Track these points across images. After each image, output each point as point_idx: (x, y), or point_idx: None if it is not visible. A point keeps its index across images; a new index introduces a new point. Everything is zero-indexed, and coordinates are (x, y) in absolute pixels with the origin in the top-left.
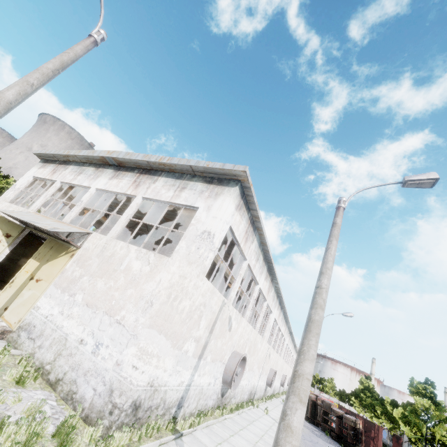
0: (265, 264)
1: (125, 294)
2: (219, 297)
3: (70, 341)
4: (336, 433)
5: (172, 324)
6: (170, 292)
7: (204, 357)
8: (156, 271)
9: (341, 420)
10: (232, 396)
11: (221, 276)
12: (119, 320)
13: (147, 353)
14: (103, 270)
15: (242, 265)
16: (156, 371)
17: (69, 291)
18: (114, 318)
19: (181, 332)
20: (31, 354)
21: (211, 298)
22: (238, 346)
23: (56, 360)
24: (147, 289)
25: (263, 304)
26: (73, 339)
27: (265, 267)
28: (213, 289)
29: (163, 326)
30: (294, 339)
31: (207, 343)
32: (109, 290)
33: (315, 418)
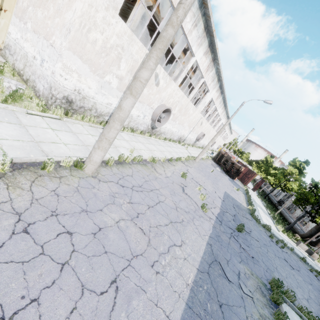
0: (206, 36)
1: (54, 22)
2: (141, 48)
3: (29, 57)
4: (227, 169)
5: (85, 50)
6: (81, 21)
7: None
8: (73, 0)
9: (233, 165)
10: (162, 133)
11: (144, 26)
12: (51, 43)
13: (67, 67)
14: (40, 0)
15: None
16: (80, 84)
17: (23, 20)
18: (49, 42)
19: (98, 63)
20: (13, 64)
21: (130, 44)
22: (167, 102)
23: (24, 68)
24: (67, 18)
25: (200, 80)
26: (30, 56)
27: (206, 40)
28: (131, 35)
29: (76, 49)
30: (230, 122)
31: None
32: (44, 19)
33: (219, 162)
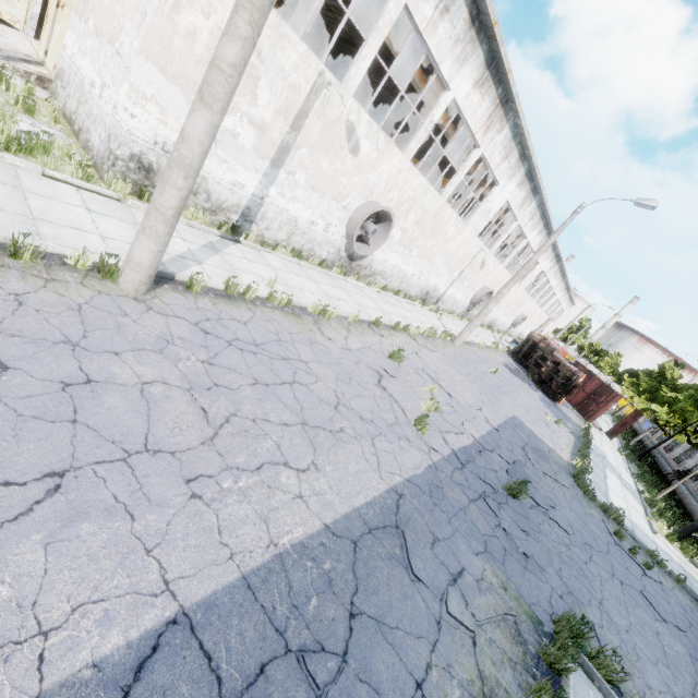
0: (477, 39)
1: (125, 6)
2: (305, 57)
3: (85, 85)
4: (542, 378)
5: (171, 54)
6: None
7: (289, 170)
8: None
9: (557, 368)
10: (378, 273)
11: (311, 6)
12: (118, 49)
13: (135, 90)
14: None
15: (387, 6)
16: (166, 132)
17: (84, 16)
18: (114, 48)
19: None
20: (64, 105)
21: (277, 47)
22: (385, 198)
23: (78, 109)
24: None
25: (471, 153)
26: (88, 82)
27: (479, 49)
28: (279, 25)
29: (151, 49)
30: (565, 272)
31: (288, 146)
32: (112, 5)
33: (526, 360)
